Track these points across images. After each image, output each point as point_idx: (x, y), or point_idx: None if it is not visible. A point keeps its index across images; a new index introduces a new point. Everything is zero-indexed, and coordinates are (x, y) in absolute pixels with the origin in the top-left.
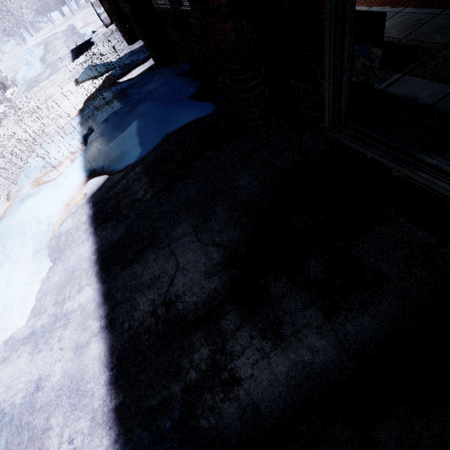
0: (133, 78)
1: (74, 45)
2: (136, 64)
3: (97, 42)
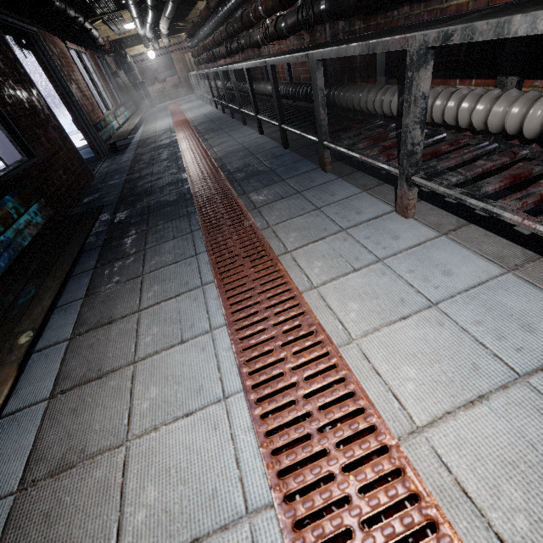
0: None
1: None
2: None
3: None
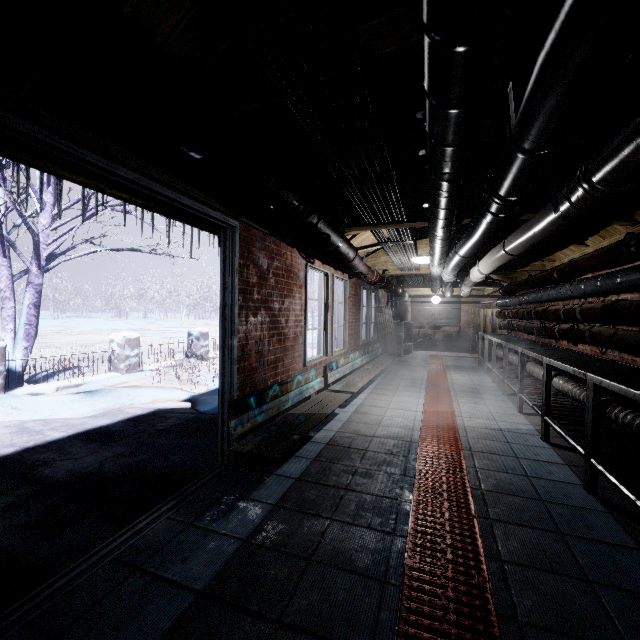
0: None
1: None
2: None
3: None
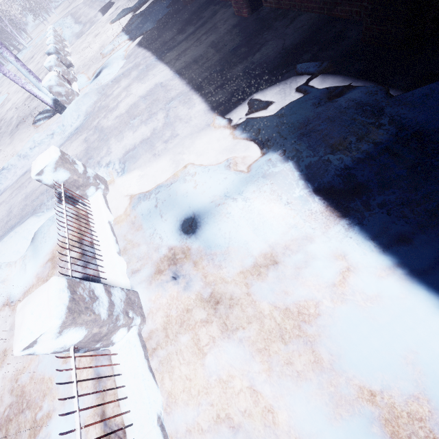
0: (145, 8)
1: (100, 7)
2: (145, 2)
3: (116, 1)
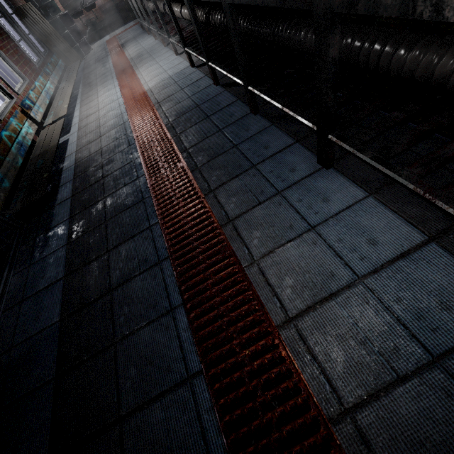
0: None
1: None
2: None
3: None
